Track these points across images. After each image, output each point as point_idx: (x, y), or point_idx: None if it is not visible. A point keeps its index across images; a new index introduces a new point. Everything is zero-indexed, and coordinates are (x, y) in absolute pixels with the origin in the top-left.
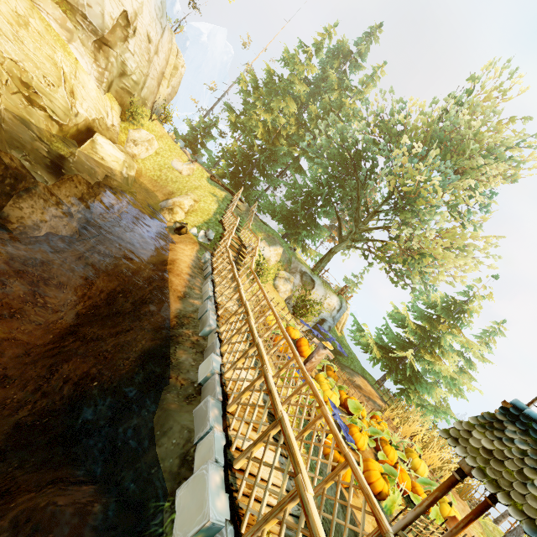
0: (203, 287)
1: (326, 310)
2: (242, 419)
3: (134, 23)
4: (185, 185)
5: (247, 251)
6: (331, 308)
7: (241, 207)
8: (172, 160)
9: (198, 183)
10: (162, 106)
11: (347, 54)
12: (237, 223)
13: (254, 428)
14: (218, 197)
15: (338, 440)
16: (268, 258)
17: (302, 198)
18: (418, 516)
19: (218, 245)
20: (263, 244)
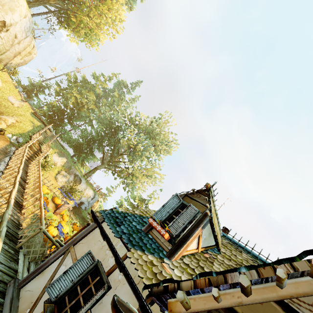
0: (3, 159)
1: (85, 197)
2: (0, 187)
3: (9, 27)
4: (13, 111)
5: (42, 153)
6: (88, 196)
7: (48, 133)
8: (9, 96)
9: (23, 113)
10: (13, 66)
11: (126, 86)
12: (38, 137)
13: (5, 198)
14: (35, 124)
15: (41, 204)
16: (56, 163)
17: (87, 139)
18: (69, 240)
19: (23, 145)
20: (56, 155)
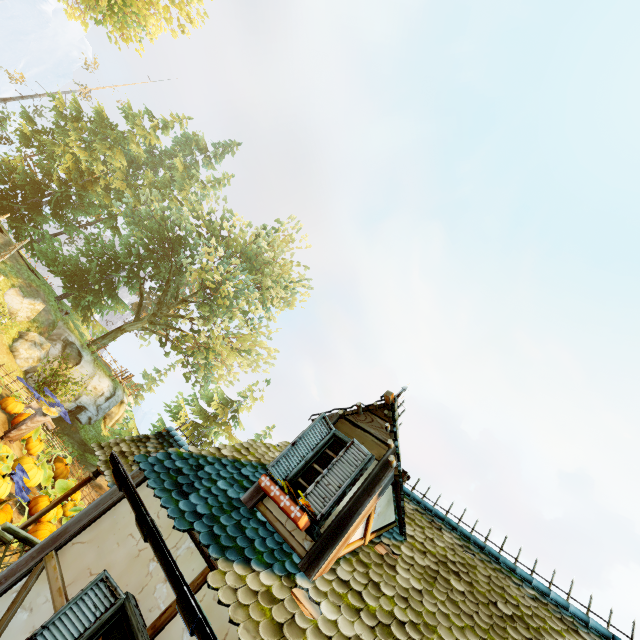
0: None
1: (90, 395)
2: None
3: None
4: None
5: None
6: (98, 393)
7: None
8: None
9: None
10: None
11: (202, 149)
12: None
13: None
14: None
15: None
16: (16, 311)
17: (102, 259)
18: (42, 514)
19: None
20: (15, 292)
